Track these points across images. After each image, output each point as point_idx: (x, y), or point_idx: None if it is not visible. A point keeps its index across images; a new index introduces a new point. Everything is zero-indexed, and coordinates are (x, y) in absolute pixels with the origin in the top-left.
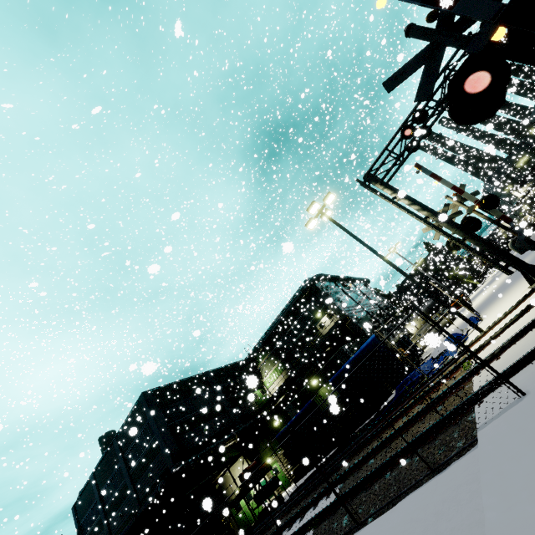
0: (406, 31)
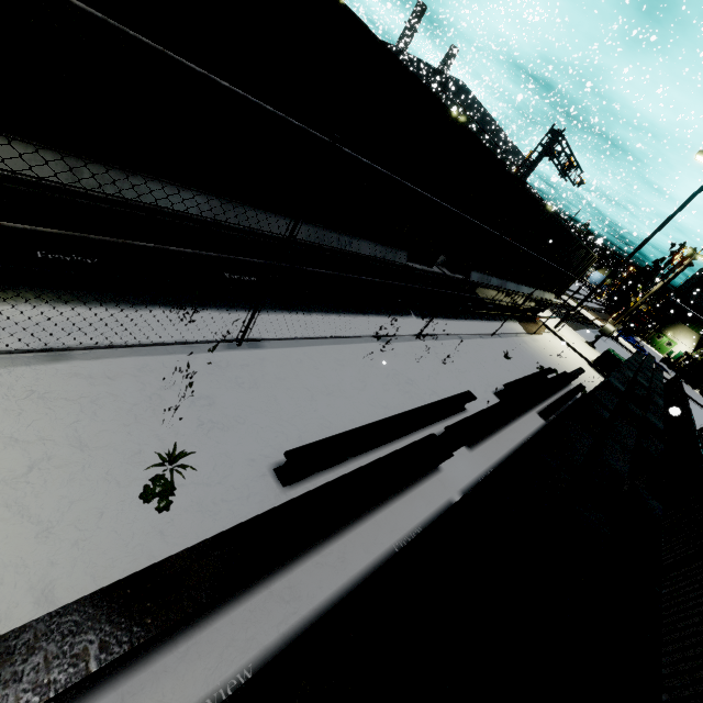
0: None
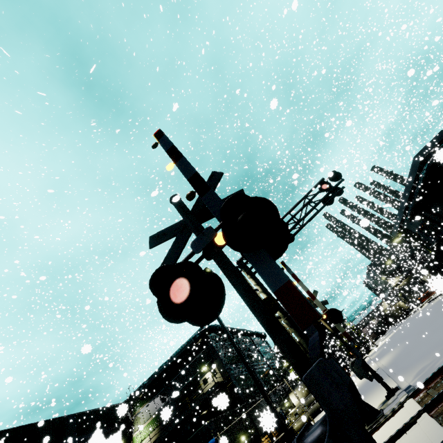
0: (170, 200)
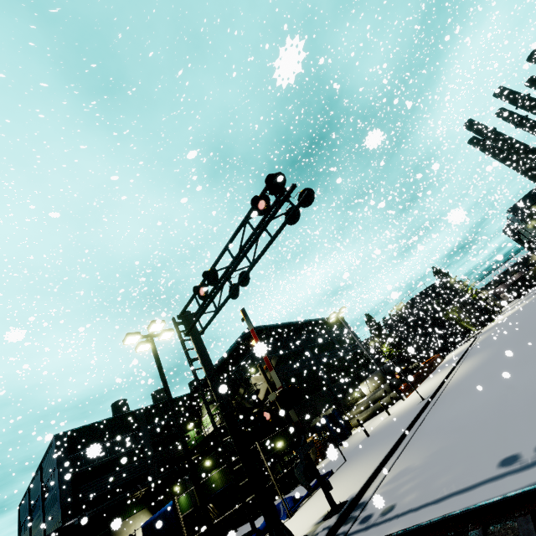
0: None
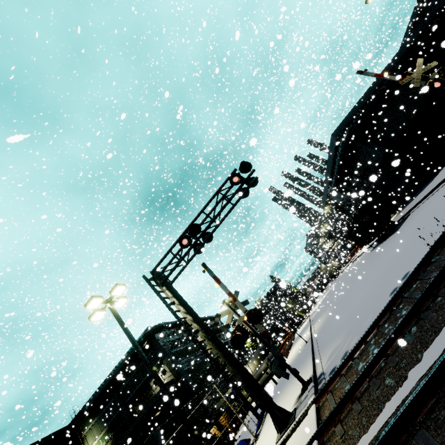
0: None
